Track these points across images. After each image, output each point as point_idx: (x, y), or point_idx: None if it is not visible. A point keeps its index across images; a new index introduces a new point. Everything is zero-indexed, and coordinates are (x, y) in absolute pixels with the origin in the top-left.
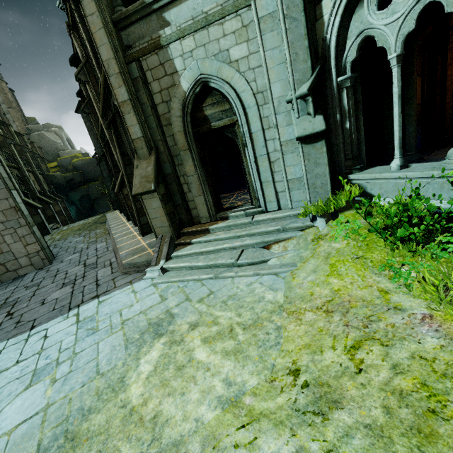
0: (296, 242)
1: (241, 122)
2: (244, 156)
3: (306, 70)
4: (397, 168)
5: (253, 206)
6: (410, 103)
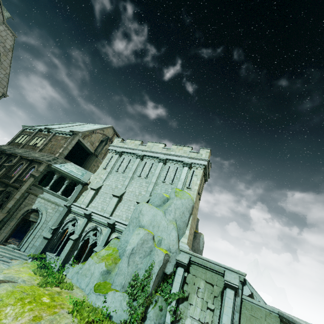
0: (20, 261)
1: (37, 223)
2: (30, 231)
3: (57, 224)
4: (55, 255)
5: (18, 246)
6: None
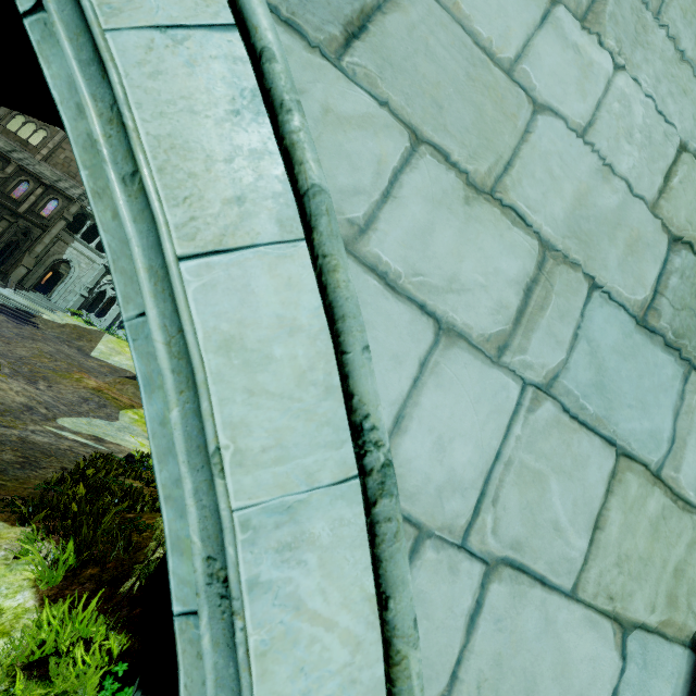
0: (62, 314)
1: (69, 277)
2: (61, 283)
3: (93, 284)
4: (94, 315)
5: (48, 296)
6: (102, 306)
